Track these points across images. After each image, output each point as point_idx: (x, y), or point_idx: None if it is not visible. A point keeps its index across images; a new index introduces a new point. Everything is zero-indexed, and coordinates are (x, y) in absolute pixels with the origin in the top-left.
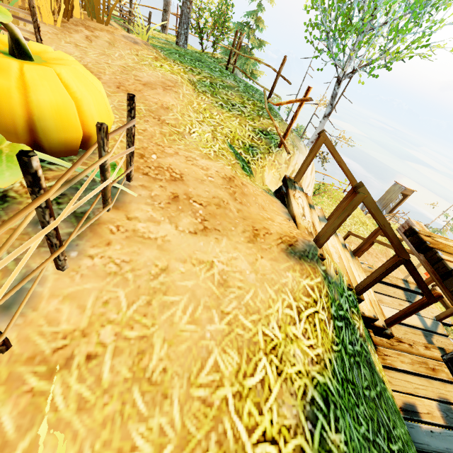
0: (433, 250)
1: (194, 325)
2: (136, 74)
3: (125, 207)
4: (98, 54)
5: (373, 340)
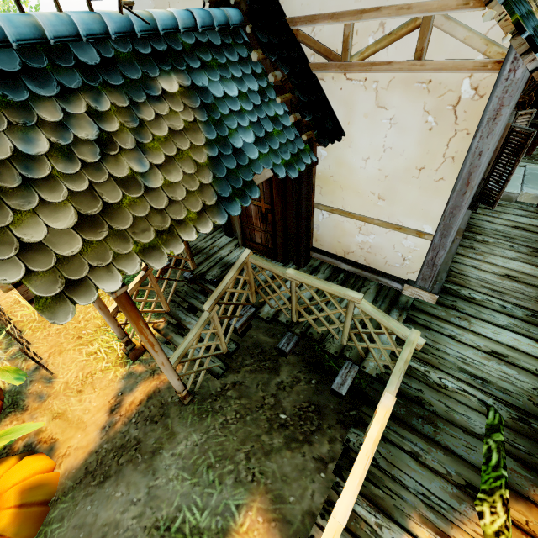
0: None
1: None
2: None
3: None
4: None
5: None
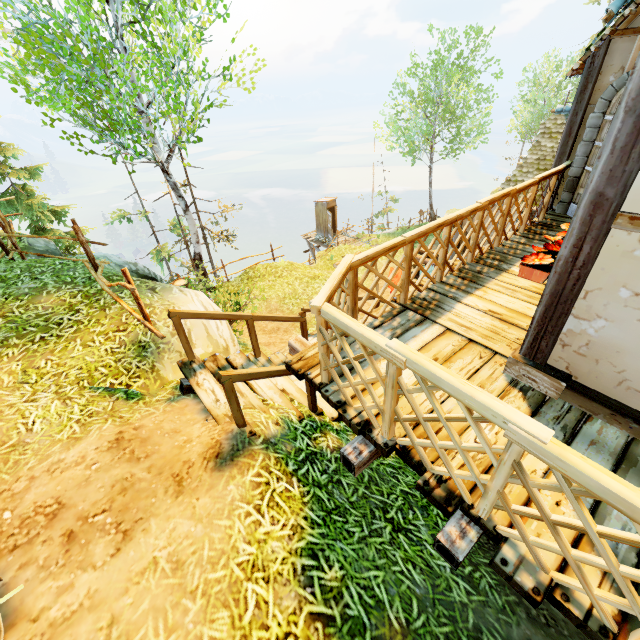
0: (305, 375)
1: (174, 634)
2: None
3: (20, 613)
4: None
5: None
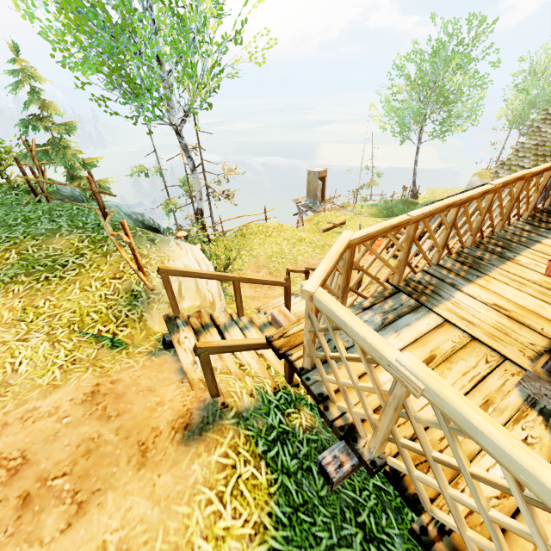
0: (286, 355)
1: None
2: None
3: None
4: None
5: None
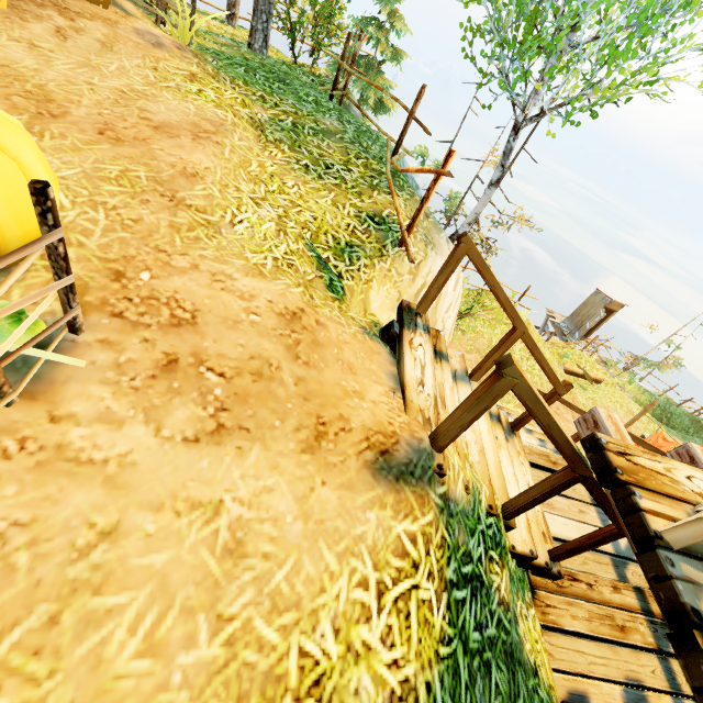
0: (627, 488)
1: (149, 660)
2: (145, 107)
3: (53, 392)
4: (75, 64)
5: (531, 578)
